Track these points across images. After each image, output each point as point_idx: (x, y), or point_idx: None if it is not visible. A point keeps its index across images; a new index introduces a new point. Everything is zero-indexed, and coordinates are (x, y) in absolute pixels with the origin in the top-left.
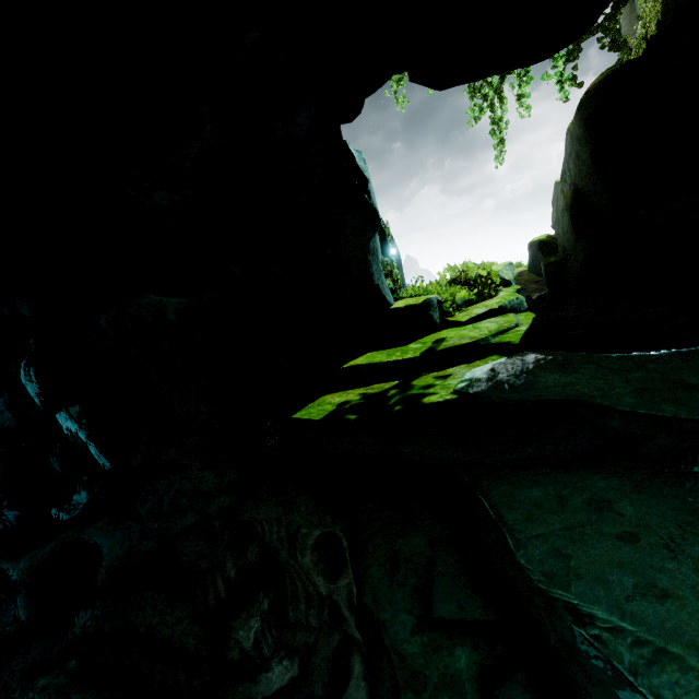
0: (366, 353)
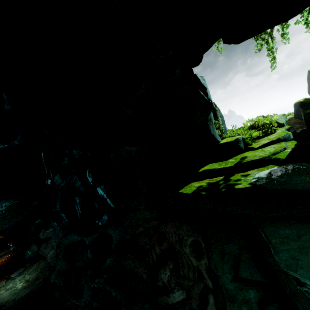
0: (209, 164)
